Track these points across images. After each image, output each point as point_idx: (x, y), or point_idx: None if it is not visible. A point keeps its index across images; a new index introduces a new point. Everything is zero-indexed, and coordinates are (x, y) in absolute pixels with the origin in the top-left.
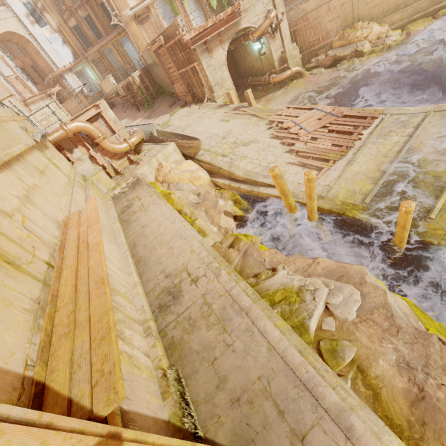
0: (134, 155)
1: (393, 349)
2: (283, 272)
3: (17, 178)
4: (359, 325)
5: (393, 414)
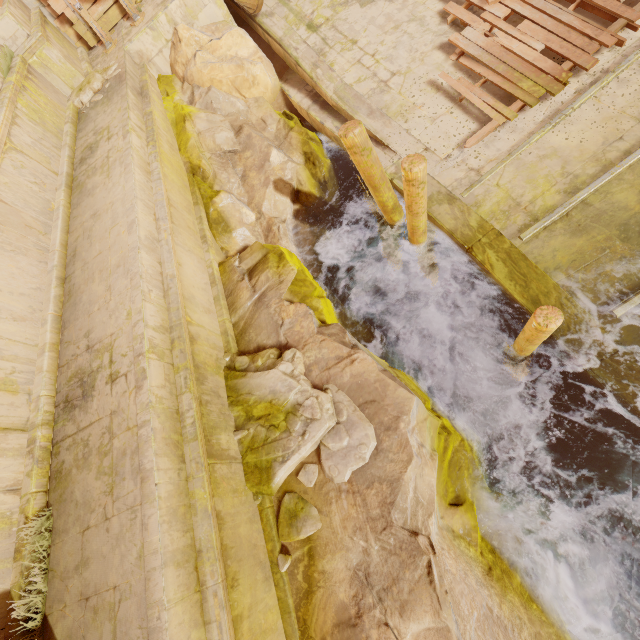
0: None
1: (363, 549)
2: (286, 367)
3: None
4: (343, 495)
5: (313, 623)
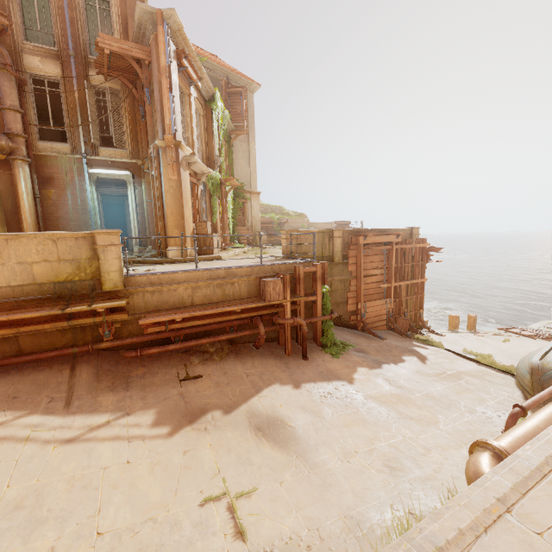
0: None
1: None
2: None
3: None
4: None
5: None
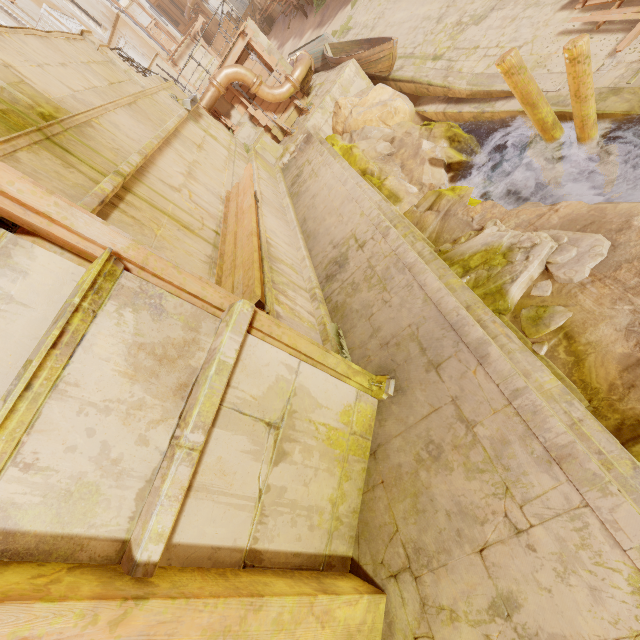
0: (302, 99)
1: (630, 311)
2: (491, 230)
3: (177, 156)
4: (588, 286)
5: (592, 379)
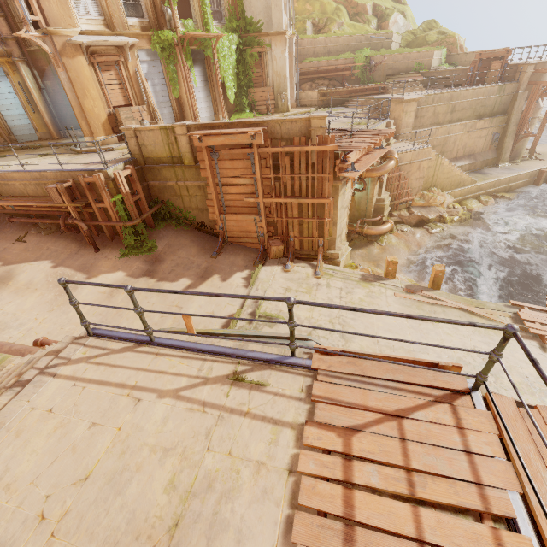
0: None
1: None
2: None
3: None
4: None
5: None
